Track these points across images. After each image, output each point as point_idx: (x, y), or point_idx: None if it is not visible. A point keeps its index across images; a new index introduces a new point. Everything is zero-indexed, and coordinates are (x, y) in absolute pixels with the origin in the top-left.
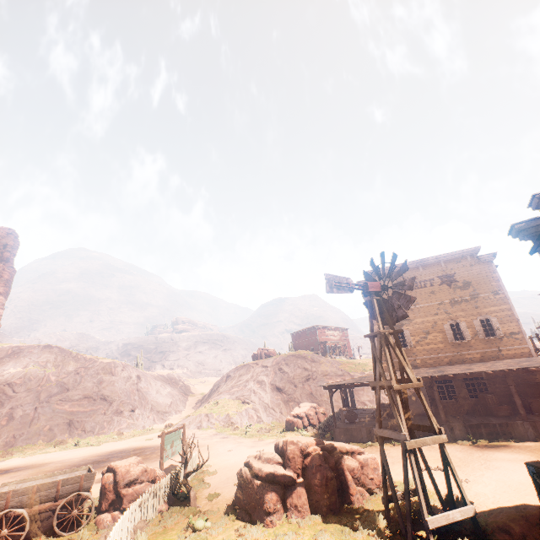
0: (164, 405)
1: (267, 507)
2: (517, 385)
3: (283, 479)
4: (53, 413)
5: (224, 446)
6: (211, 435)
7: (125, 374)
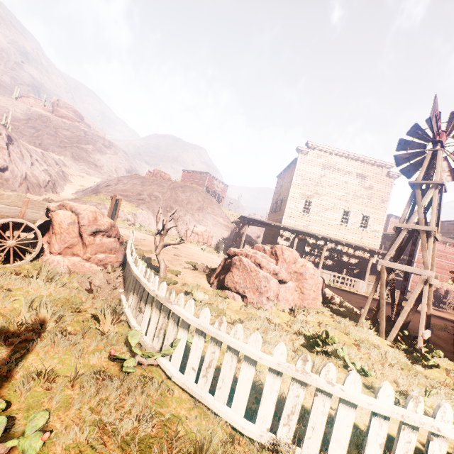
0: (41, 179)
1: (272, 296)
2: (360, 261)
3: (284, 277)
4: None
5: None
6: None
7: None
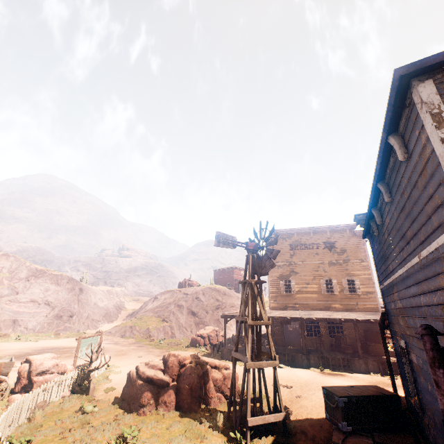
0: (99, 315)
1: (143, 401)
2: (364, 331)
3: (160, 381)
4: (1, 311)
5: (137, 353)
6: (130, 343)
7: (69, 286)
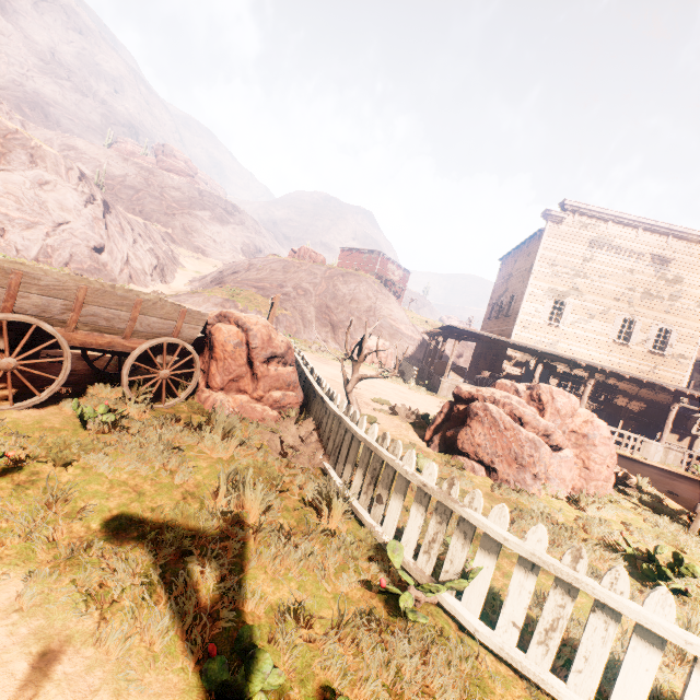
0: (146, 263)
1: (542, 472)
2: (649, 407)
3: (560, 441)
4: None
5: None
6: None
7: (84, 188)
